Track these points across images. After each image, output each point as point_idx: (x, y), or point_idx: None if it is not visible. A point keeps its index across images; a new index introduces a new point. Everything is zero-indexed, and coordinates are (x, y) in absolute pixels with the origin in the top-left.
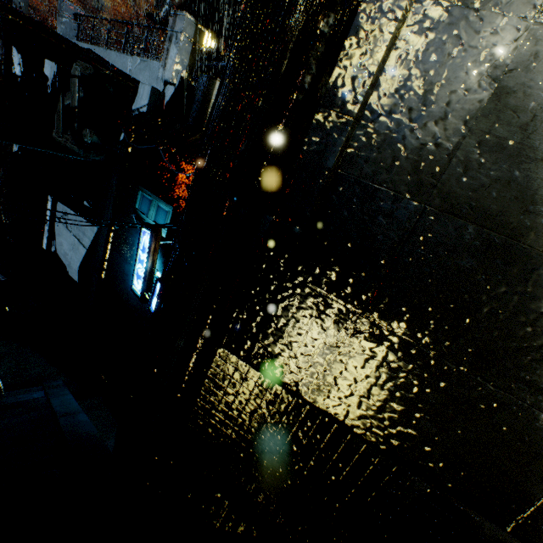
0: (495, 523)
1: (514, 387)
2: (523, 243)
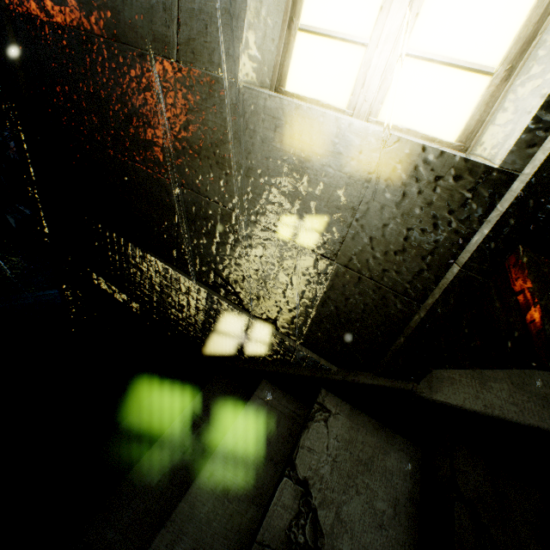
0: (172, 264)
1: (137, 157)
2: (92, 34)
